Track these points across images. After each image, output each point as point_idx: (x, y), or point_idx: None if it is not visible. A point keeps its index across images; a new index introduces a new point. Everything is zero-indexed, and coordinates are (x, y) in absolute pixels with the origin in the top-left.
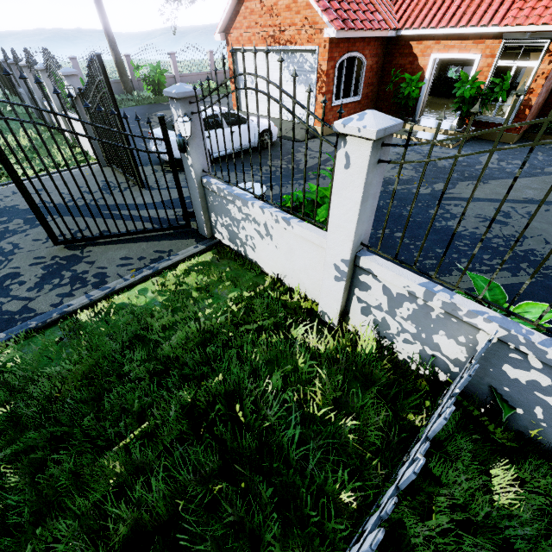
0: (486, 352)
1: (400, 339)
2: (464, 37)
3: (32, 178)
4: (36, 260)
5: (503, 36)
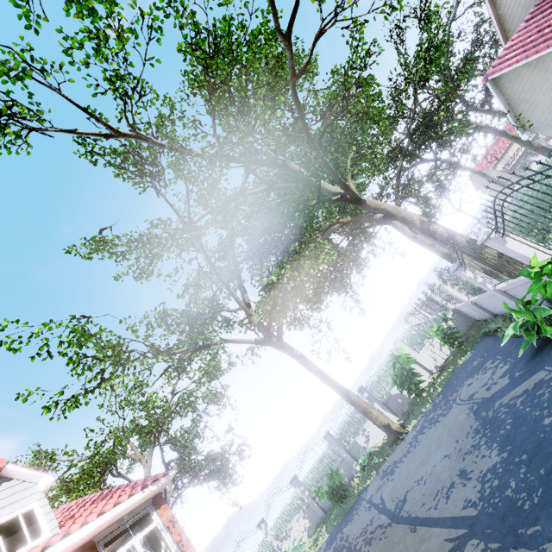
0: None
1: None
2: None
3: None
4: None
5: None
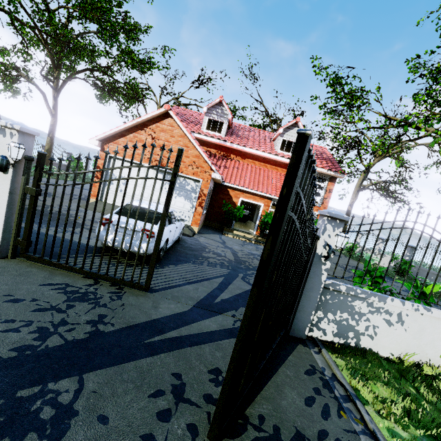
0: None
1: None
2: (255, 195)
3: None
4: None
5: (272, 199)
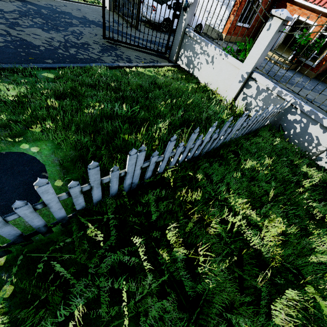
0: (284, 110)
1: (254, 110)
2: (313, 11)
3: (71, 1)
4: (95, 42)
5: None
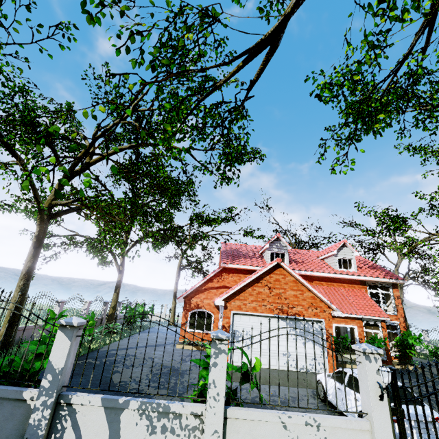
0: None
1: None
2: (345, 317)
3: None
4: None
5: (362, 319)
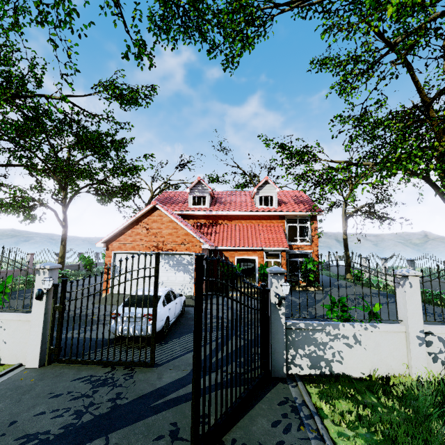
0: None
1: None
2: (248, 250)
3: None
4: None
5: (263, 250)
